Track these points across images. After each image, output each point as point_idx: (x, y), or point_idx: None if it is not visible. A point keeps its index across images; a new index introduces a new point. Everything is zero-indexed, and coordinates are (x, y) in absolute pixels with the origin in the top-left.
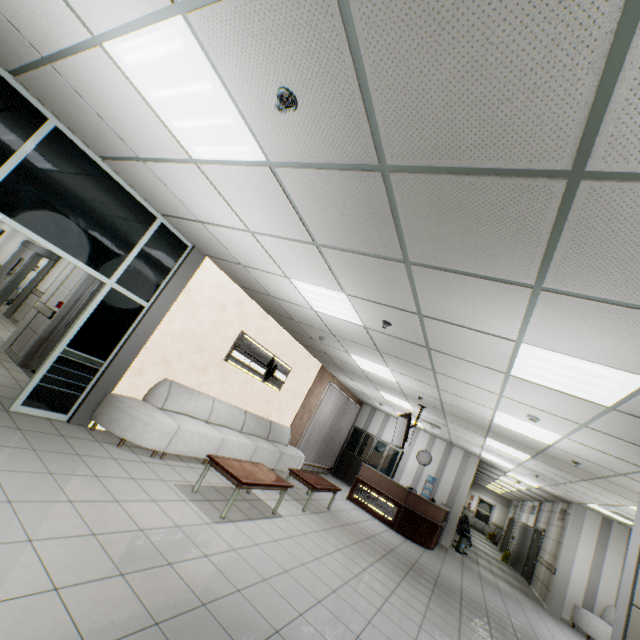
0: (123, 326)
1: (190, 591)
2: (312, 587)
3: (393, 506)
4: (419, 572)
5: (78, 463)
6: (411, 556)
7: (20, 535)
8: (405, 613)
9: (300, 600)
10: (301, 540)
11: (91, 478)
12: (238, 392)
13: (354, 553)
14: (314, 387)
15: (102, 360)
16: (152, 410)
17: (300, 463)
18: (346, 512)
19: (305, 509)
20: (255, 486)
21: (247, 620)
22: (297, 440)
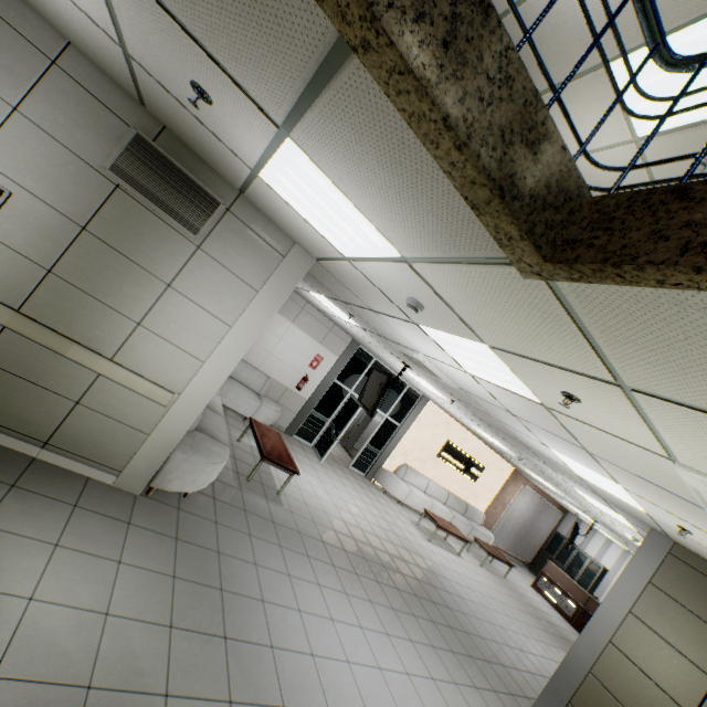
0: (388, 435)
1: (416, 550)
2: (469, 584)
3: (572, 604)
4: (569, 643)
5: (374, 496)
6: (572, 638)
7: (370, 511)
8: (527, 630)
9: (460, 581)
10: (471, 572)
11: (379, 503)
12: (444, 477)
13: (509, 599)
14: (507, 485)
15: (379, 450)
16: (398, 479)
17: (489, 541)
18: (522, 588)
19: (482, 565)
20: (446, 531)
21: (435, 568)
22: (491, 525)
